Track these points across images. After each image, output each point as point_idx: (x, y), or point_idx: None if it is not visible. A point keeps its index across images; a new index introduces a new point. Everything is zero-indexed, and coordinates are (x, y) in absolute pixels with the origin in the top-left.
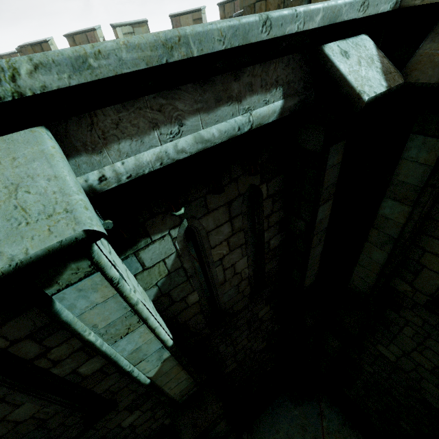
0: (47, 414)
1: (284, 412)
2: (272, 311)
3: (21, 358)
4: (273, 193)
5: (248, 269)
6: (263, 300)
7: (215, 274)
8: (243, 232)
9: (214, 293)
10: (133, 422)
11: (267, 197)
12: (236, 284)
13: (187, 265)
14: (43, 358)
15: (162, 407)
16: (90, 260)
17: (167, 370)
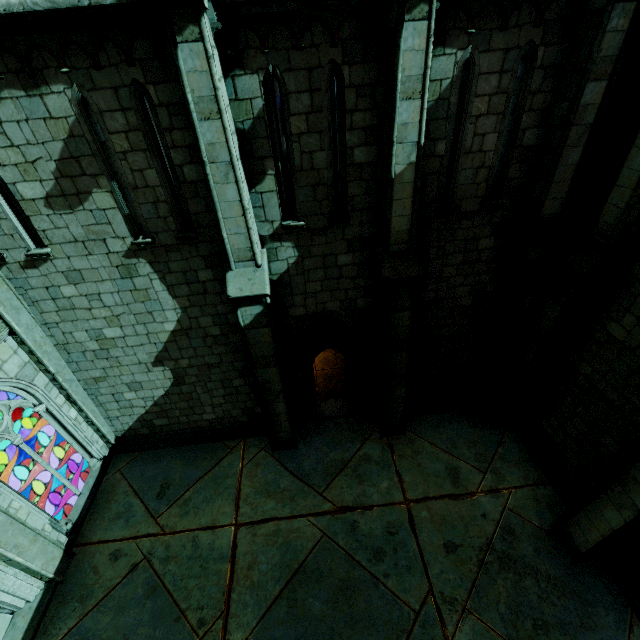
0: (323, 179)
1: (455, 424)
2: (494, 253)
3: (345, 103)
4: (547, 66)
5: (494, 154)
6: (491, 223)
7: (466, 132)
8: (505, 96)
9: (455, 162)
10: (343, 266)
11: (541, 67)
12: (476, 166)
13: (452, 100)
14: (350, 116)
15: (364, 275)
16: (430, 6)
17: (405, 180)
